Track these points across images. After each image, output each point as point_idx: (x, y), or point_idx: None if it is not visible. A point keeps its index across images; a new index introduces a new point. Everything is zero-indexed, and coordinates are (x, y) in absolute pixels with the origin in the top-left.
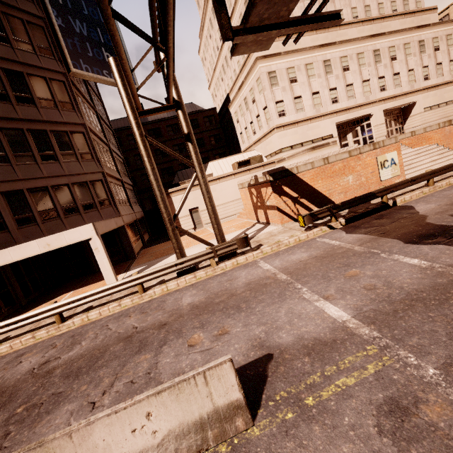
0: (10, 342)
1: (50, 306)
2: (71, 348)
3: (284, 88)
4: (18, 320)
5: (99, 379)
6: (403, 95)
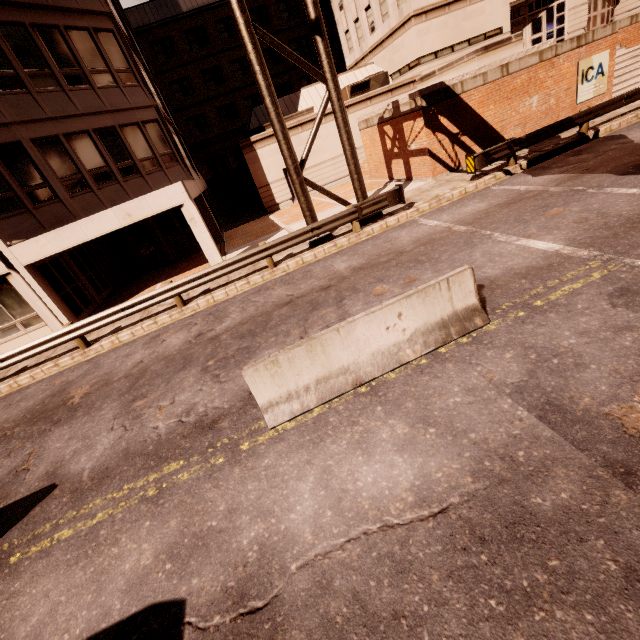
0: (130, 329)
1: (167, 286)
2: (220, 321)
3: None
4: (135, 304)
5: (285, 332)
6: None
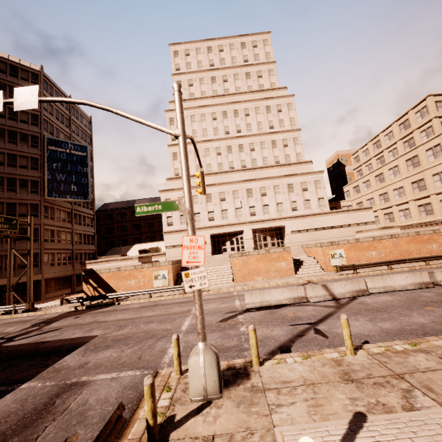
0: None
1: None
2: None
3: None
4: None
5: None
6: (271, 220)
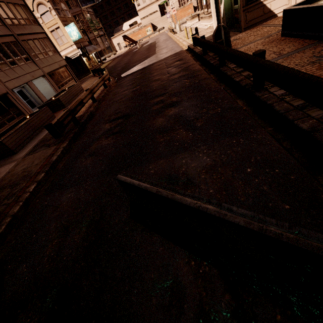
0: None
1: None
2: None
3: None
4: None
5: None
6: None
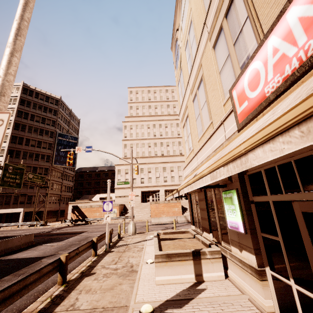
0: None
1: None
2: None
3: (123, 175)
4: None
5: None
6: (175, 185)
